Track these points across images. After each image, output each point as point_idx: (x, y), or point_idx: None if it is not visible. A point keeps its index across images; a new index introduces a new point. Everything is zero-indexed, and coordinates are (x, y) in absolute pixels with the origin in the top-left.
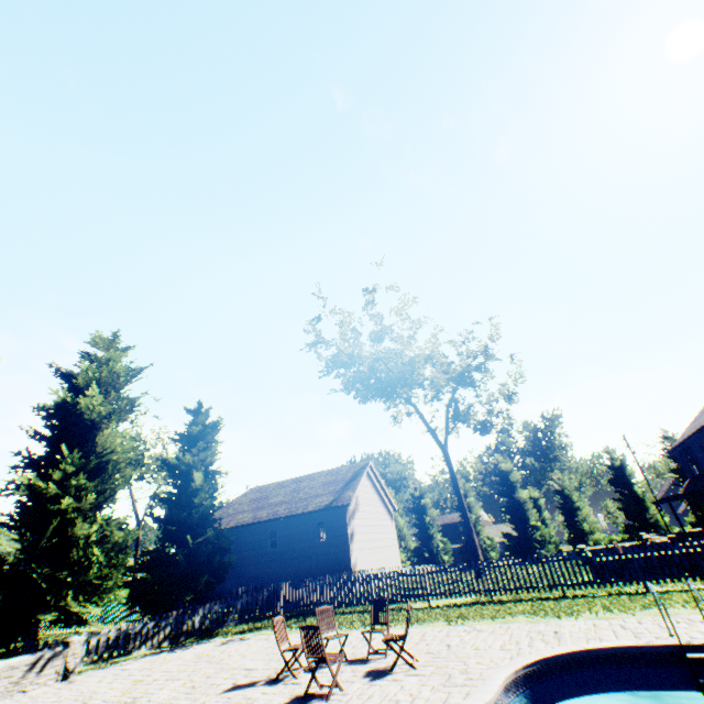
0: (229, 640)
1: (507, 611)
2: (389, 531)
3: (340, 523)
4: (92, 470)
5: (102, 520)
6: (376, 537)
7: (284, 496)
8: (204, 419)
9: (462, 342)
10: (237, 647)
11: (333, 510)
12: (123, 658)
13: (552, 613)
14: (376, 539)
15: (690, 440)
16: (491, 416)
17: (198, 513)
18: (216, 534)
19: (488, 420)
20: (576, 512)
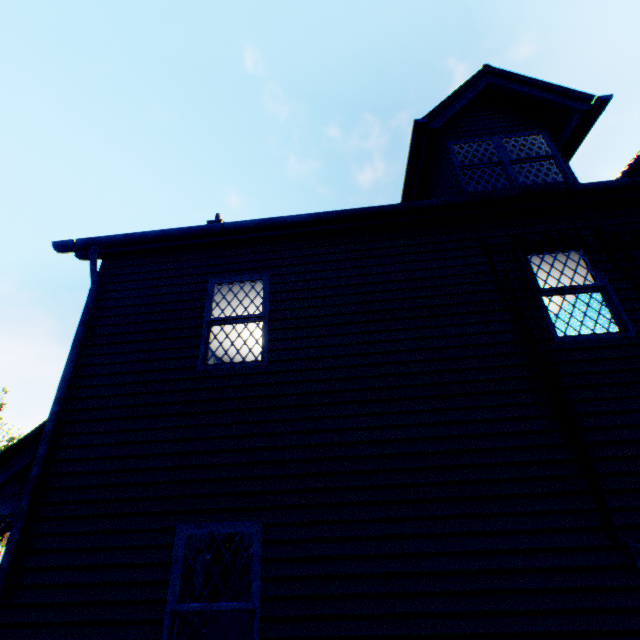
0: None
1: None
2: None
3: None
4: None
5: None
6: None
7: None
8: None
9: None
10: None
11: None
12: None
13: None
14: None
15: None
16: None
17: None
18: None
19: None
20: None
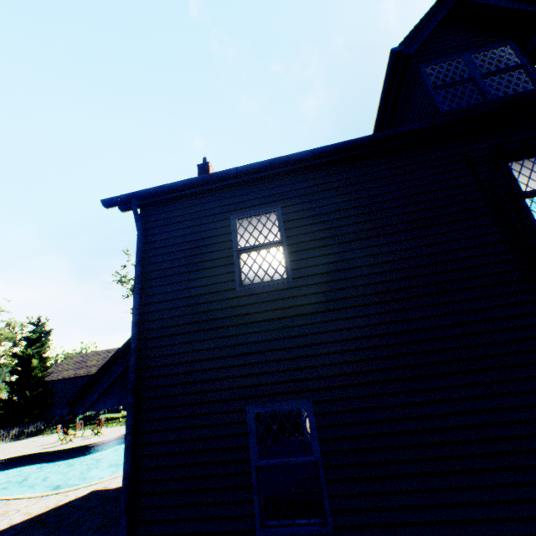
0: (45, 436)
1: None
2: None
3: None
4: None
5: None
6: None
7: (97, 361)
8: (41, 330)
9: None
10: (47, 437)
11: None
12: None
13: None
14: None
15: None
16: None
17: (34, 380)
18: (44, 390)
19: None
20: None
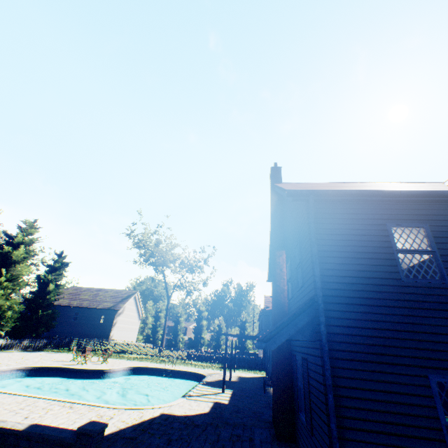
0: (51, 353)
1: (147, 360)
2: (136, 325)
3: (112, 317)
4: (12, 279)
5: (13, 301)
6: (128, 326)
7: (89, 296)
8: (63, 261)
9: (199, 252)
10: (55, 354)
11: (111, 311)
12: (7, 351)
13: (157, 362)
14: (127, 327)
15: (260, 319)
16: (193, 290)
17: (48, 302)
18: (53, 312)
19: (191, 292)
20: (222, 335)
